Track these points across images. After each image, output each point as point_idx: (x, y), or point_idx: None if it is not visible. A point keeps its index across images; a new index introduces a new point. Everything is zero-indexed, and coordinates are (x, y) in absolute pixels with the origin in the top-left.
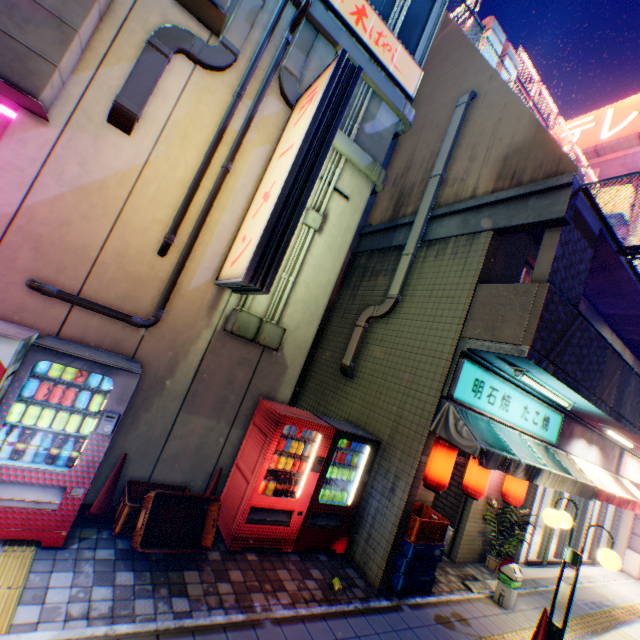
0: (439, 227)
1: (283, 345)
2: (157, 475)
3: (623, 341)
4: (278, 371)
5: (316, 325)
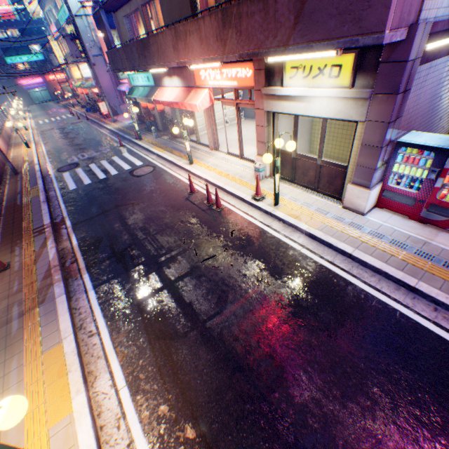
0: None
1: None
2: None
3: None
4: None
5: None
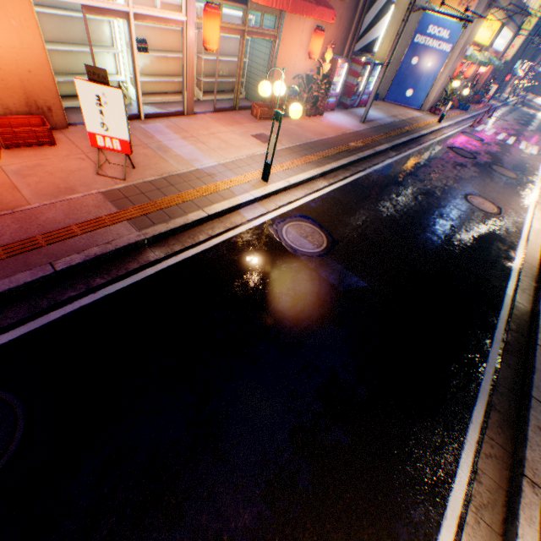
0: None
1: None
2: None
3: None
4: None
5: None
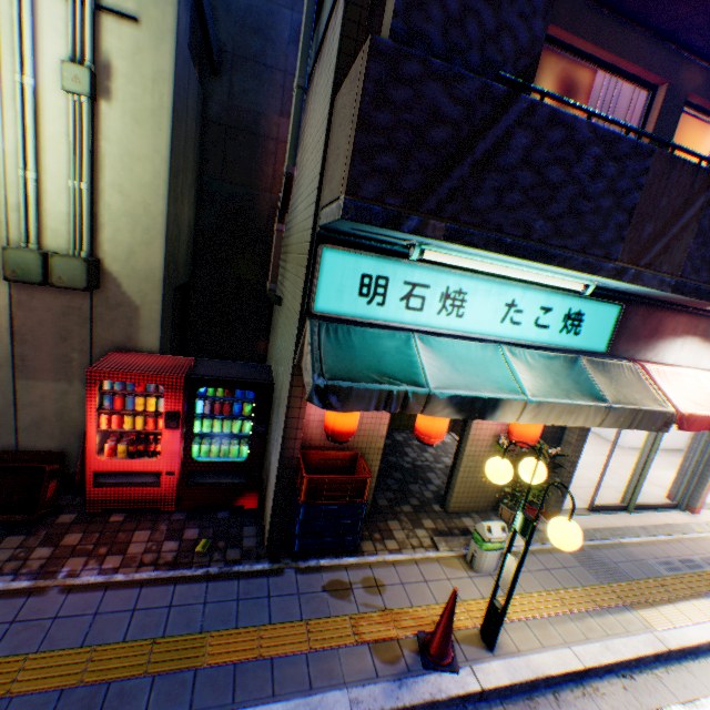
0: (324, 12)
1: (120, 282)
2: (25, 444)
3: None
4: (128, 316)
5: (162, 245)
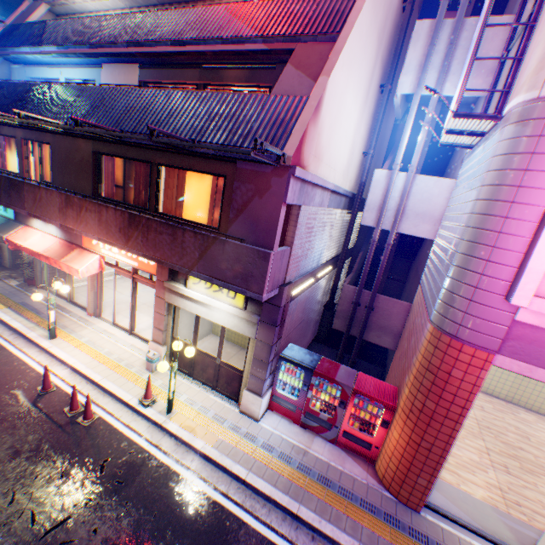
0: None
1: None
2: None
3: (68, 135)
4: None
5: None
